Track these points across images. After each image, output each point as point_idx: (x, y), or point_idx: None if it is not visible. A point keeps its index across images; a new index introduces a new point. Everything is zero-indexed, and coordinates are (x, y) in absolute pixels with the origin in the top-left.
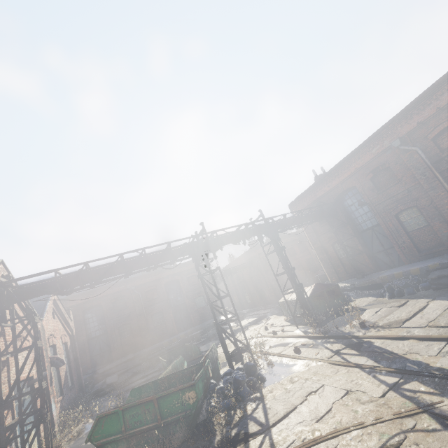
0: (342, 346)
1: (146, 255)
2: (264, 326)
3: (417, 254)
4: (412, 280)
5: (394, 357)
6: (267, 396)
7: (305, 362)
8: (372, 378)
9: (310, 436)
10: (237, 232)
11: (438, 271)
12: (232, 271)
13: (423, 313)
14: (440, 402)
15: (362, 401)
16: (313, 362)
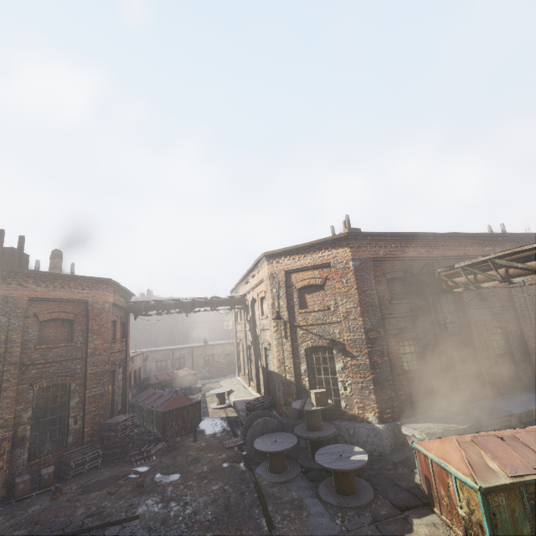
0: None
1: None
2: None
3: (501, 386)
4: None
5: None
6: None
7: None
8: None
9: None
10: None
11: None
12: None
13: None
14: None
15: None
16: None
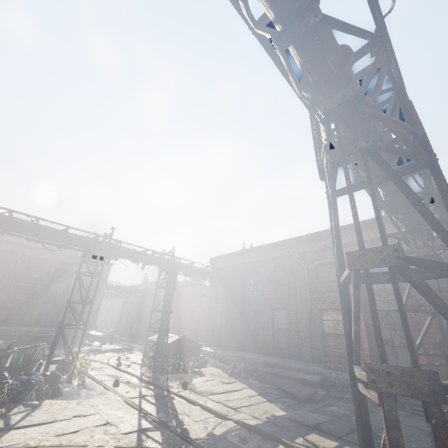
0: (153, 394)
1: (39, 225)
2: (119, 356)
3: (271, 349)
4: (253, 367)
5: (172, 413)
6: (44, 407)
7: (109, 394)
8: (137, 420)
9: (35, 443)
10: (142, 254)
11: (270, 367)
12: (134, 292)
13: (231, 394)
14: (154, 447)
15: (107, 432)
16: (114, 396)
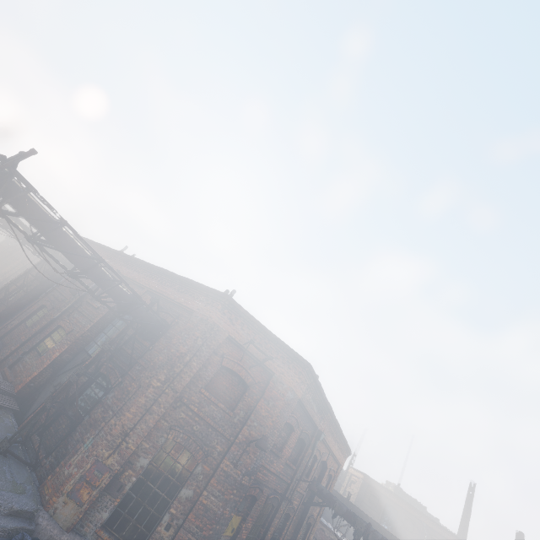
0: None
1: None
2: None
3: None
4: None
5: None
6: None
7: None
8: None
9: None
10: None
11: None
12: None
13: None
14: None
15: None
16: None
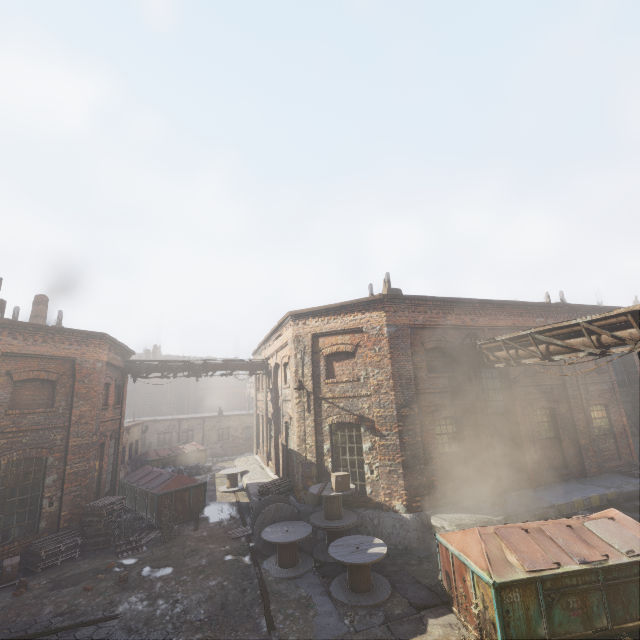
0: None
1: None
2: None
3: (545, 474)
4: None
5: None
6: None
7: None
8: None
9: None
10: None
11: None
12: None
13: None
14: None
15: None
16: None
